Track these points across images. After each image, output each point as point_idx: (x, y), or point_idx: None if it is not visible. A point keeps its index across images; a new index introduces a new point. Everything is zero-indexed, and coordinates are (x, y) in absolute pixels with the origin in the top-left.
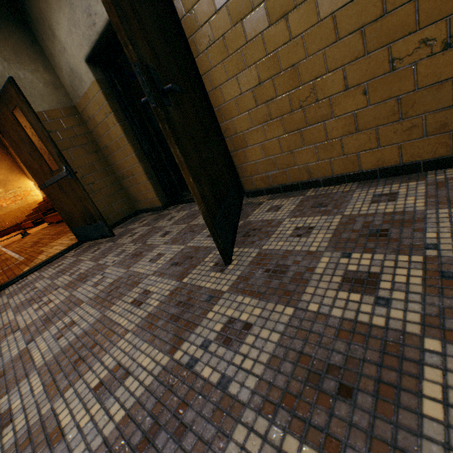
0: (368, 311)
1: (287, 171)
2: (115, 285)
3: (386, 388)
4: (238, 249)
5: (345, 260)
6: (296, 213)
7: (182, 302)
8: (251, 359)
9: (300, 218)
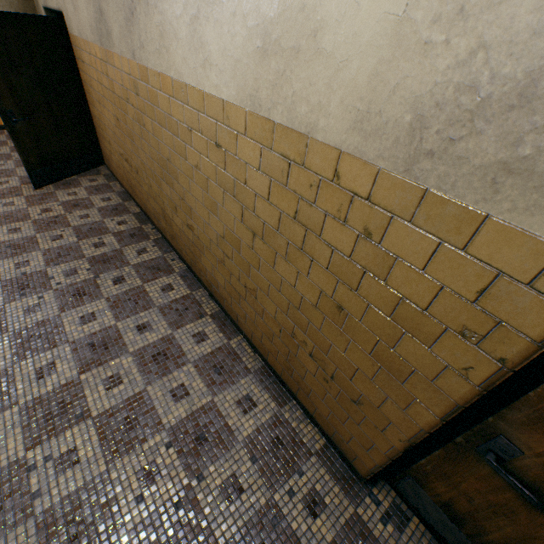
0: (35, 214)
1: (112, 167)
2: (3, 172)
3: (14, 221)
4: (52, 187)
5: (57, 206)
6: (90, 188)
7: (12, 192)
8: (4, 210)
9: (85, 190)
